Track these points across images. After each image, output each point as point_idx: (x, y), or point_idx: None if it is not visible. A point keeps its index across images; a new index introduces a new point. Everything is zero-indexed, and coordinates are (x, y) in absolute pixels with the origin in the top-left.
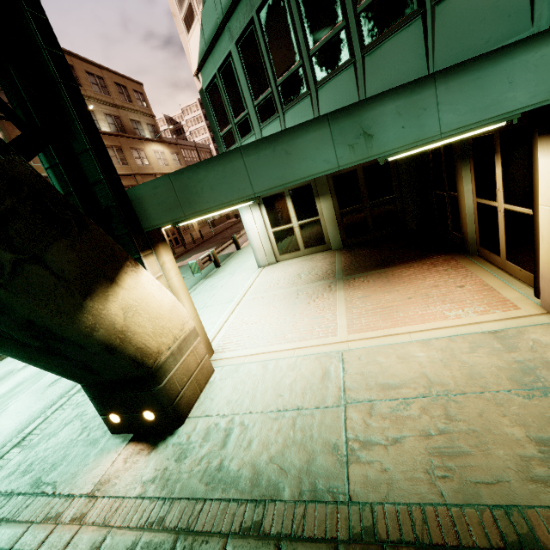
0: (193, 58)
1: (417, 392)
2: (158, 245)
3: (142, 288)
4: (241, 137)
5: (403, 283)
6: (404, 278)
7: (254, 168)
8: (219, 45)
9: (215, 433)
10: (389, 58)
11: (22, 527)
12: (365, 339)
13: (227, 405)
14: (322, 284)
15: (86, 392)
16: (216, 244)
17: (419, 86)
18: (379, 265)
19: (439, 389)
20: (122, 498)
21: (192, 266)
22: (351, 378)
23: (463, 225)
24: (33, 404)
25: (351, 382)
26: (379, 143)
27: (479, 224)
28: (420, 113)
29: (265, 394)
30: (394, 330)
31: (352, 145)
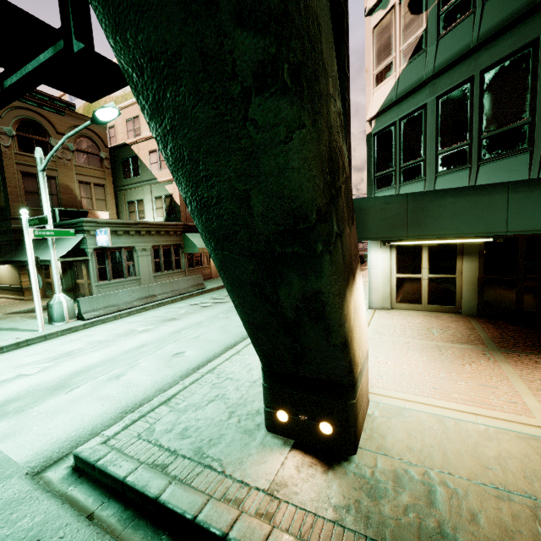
0: (373, 106)
1: None
2: None
3: (359, 293)
4: (404, 181)
5: None
6: None
7: (518, 206)
8: (413, 97)
9: (409, 481)
10: None
11: (200, 496)
12: None
13: (408, 451)
14: (471, 348)
15: (265, 378)
16: None
17: None
18: None
19: None
20: (313, 515)
21: None
22: None
23: None
24: (162, 368)
25: None
26: None
27: None
28: None
29: (461, 457)
30: None
31: None
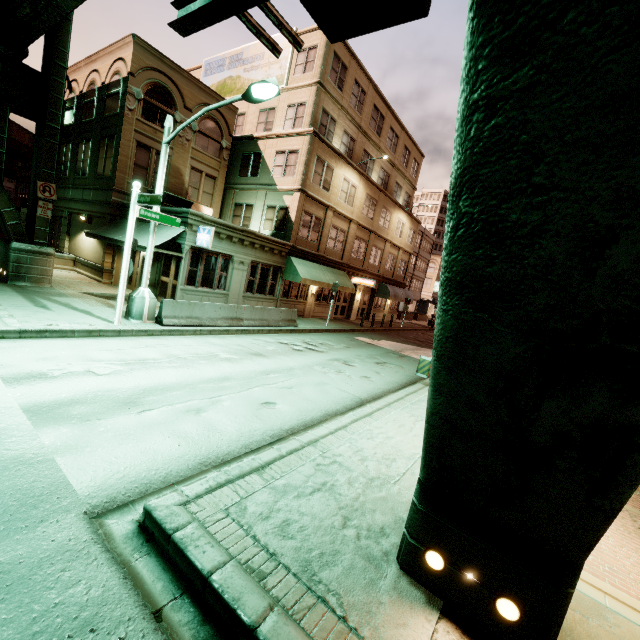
0: None
1: None
2: None
3: None
4: None
5: None
6: None
7: None
8: None
9: None
10: None
11: None
12: None
13: None
14: None
15: (423, 497)
16: (412, 343)
17: None
18: None
19: None
20: None
21: (422, 363)
22: None
23: None
24: (250, 417)
25: None
26: None
27: None
28: None
29: None
30: None
31: None
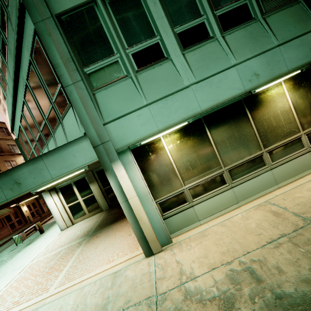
0: (9, 125)
1: None
2: None
3: None
4: None
5: (111, 235)
6: (114, 231)
7: None
8: (16, 121)
9: None
10: (59, 136)
11: None
12: (59, 292)
13: None
14: (78, 241)
15: None
16: None
17: (36, 160)
18: (112, 222)
19: None
20: None
21: (16, 239)
22: None
23: None
24: None
25: None
26: (25, 186)
27: None
28: (40, 171)
29: None
30: (78, 280)
31: (12, 188)
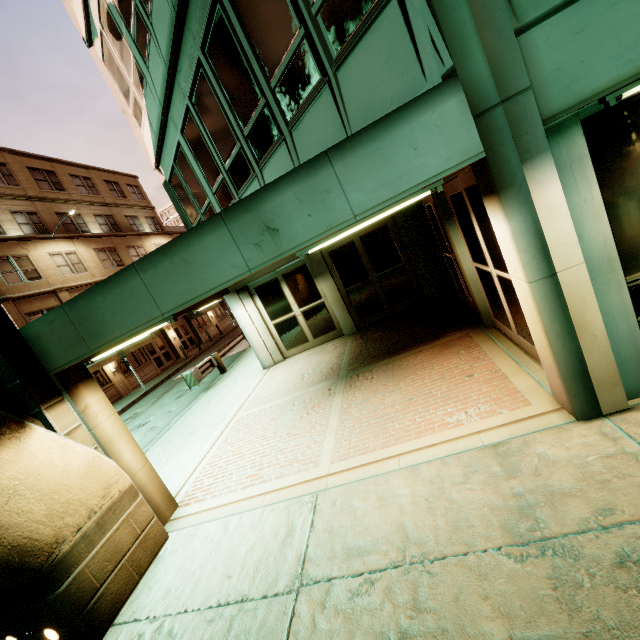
0: (150, 151)
1: (388, 559)
2: (77, 385)
3: (29, 457)
4: None
5: (408, 376)
6: (410, 370)
7: (155, 285)
8: (168, 135)
9: None
10: (312, 131)
11: None
12: (348, 469)
13: (163, 598)
14: (323, 386)
15: None
16: None
17: (314, 167)
18: (388, 353)
19: (415, 552)
20: None
21: (188, 379)
22: (316, 539)
23: (471, 293)
24: None
25: (315, 547)
26: (288, 237)
27: (485, 291)
28: (324, 197)
29: (213, 574)
30: (383, 452)
31: (258, 243)
